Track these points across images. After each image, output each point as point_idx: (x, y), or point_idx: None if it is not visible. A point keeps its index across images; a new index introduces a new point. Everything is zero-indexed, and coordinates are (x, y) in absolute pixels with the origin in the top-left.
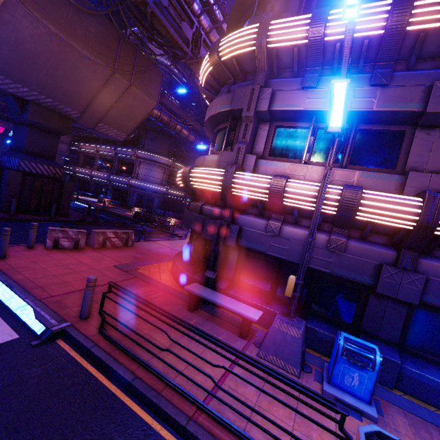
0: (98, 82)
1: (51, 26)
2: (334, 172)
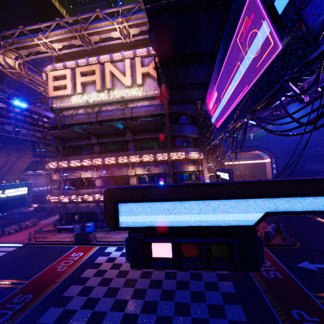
0: (2, 164)
1: None
2: (83, 190)
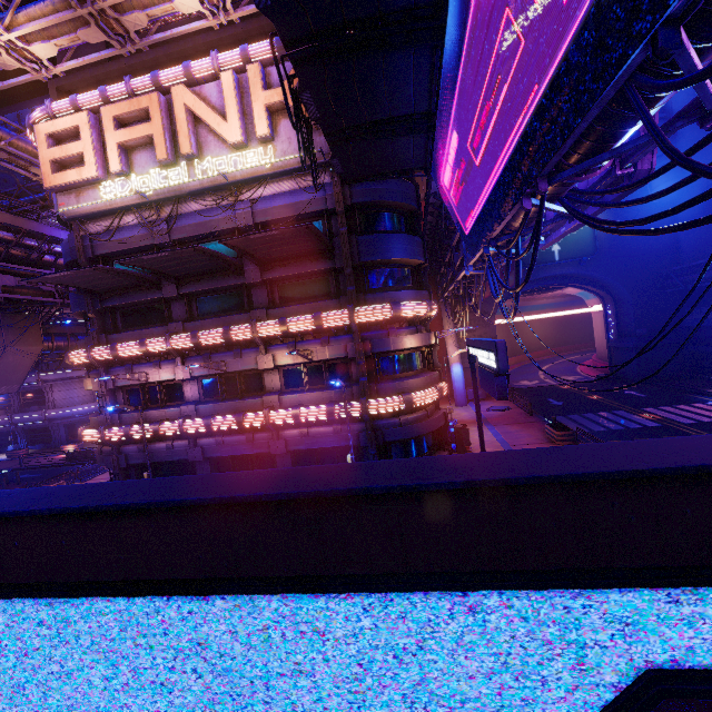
0: None
1: None
2: (157, 412)
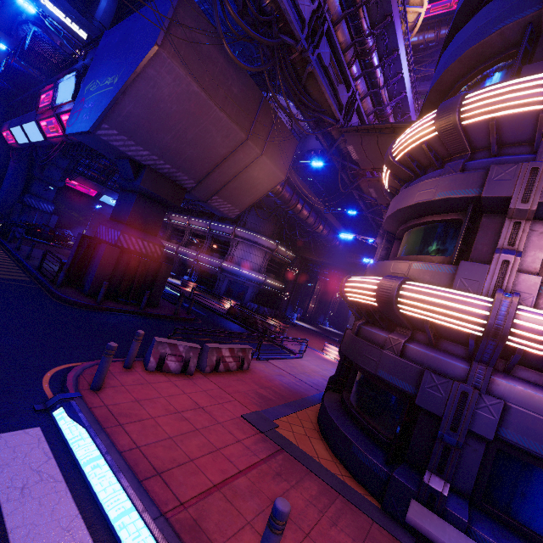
0: (227, 148)
1: (194, 84)
2: None
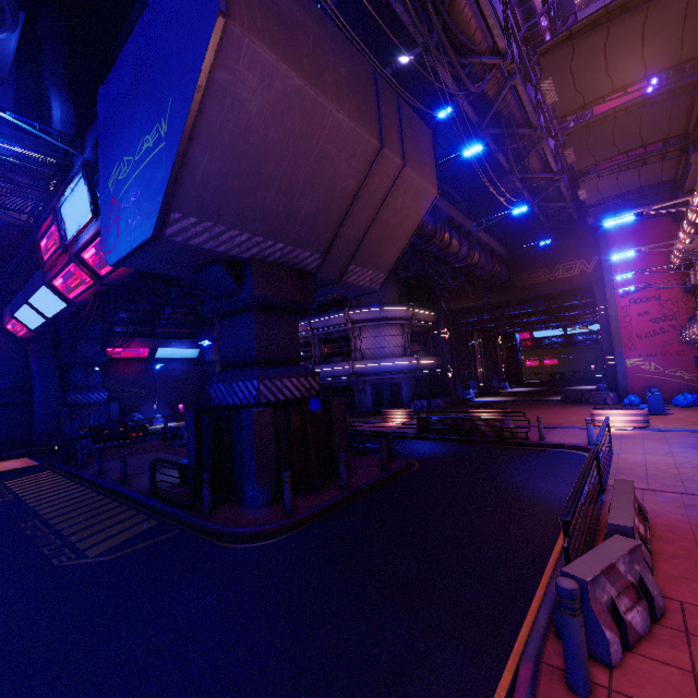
0: (355, 177)
1: (292, 74)
2: None
